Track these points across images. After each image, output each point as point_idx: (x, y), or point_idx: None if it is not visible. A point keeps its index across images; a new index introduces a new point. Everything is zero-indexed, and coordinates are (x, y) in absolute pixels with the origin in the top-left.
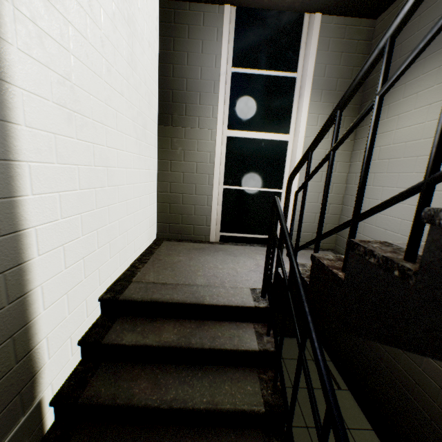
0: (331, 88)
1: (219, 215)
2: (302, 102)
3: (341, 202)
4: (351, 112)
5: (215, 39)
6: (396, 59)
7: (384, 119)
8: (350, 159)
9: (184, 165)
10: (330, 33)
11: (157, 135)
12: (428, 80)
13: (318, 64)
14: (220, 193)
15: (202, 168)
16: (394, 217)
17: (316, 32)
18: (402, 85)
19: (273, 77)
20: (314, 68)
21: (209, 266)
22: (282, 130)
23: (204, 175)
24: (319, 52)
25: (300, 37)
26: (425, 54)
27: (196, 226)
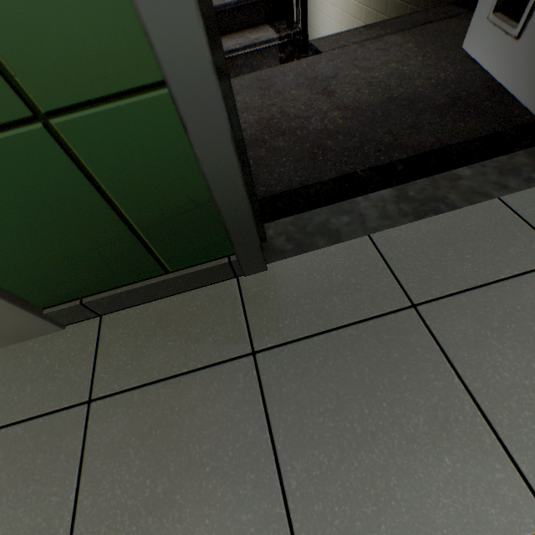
0: None
1: None
2: None
3: None
4: None
5: None
6: None
7: None
8: None
9: None
10: None
11: None
12: None
13: None
14: None
15: None
16: None
17: None
18: None
19: None
20: None
21: None
22: None
23: None
24: None
25: None
26: None
27: None
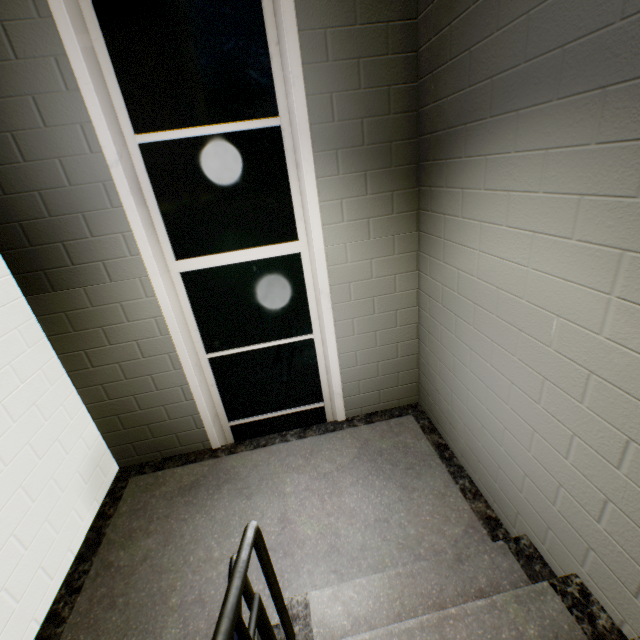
0: (354, 140)
1: (218, 400)
2: (304, 183)
3: (416, 335)
4: (403, 179)
5: (62, 84)
6: (465, 87)
7: (458, 217)
8: (417, 265)
9: (113, 351)
10: (323, 16)
11: (32, 316)
12: (527, 172)
13: (313, 96)
14: (206, 368)
15: (150, 347)
16: (493, 415)
17: (291, 22)
18: (482, 159)
19: (231, 134)
20: (309, 107)
21: (196, 561)
22: (282, 235)
23: (159, 356)
24: (310, 68)
25: (262, 31)
26: (516, 102)
27: (181, 434)
